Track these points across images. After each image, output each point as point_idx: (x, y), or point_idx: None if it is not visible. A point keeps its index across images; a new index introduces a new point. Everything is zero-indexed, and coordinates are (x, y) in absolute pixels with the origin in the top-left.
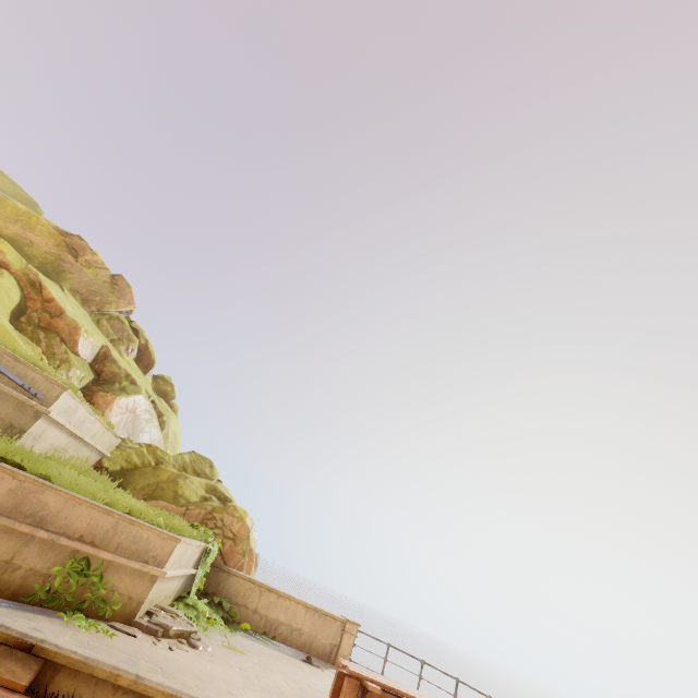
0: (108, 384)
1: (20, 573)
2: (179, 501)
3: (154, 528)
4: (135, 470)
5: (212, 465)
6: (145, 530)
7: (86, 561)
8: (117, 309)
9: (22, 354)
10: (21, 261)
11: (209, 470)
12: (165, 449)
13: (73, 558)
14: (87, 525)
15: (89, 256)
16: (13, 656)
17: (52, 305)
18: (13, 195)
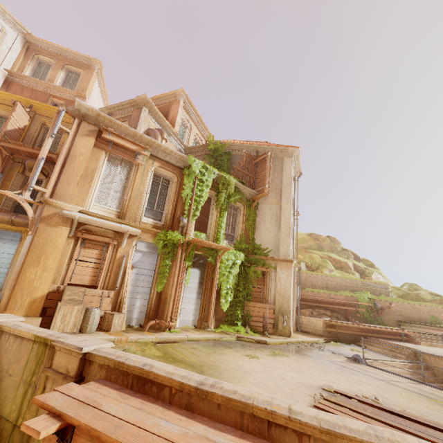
0: (363, 274)
1: (422, 319)
2: (425, 300)
3: (439, 307)
4: (402, 296)
5: (416, 285)
6: (437, 308)
7: (431, 315)
8: (339, 248)
9: (376, 282)
10: (321, 253)
11: (418, 287)
12: (391, 285)
13: (429, 315)
14: (426, 309)
15: (321, 237)
16: (440, 328)
17: (336, 260)
18: None
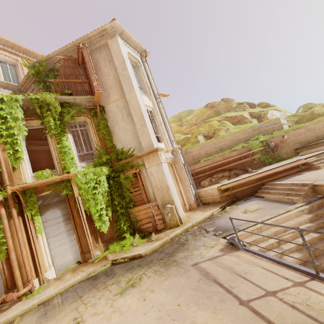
0: (260, 117)
1: (320, 136)
2: (320, 115)
3: None
4: (298, 121)
5: (310, 103)
6: None
7: None
8: (234, 105)
9: (266, 121)
10: (218, 118)
11: (312, 105)
12: (288, 115)
13: None
14: (321, 125)
15: (215, 104)
16: None
17: (232, 117)
18: (188, 113)
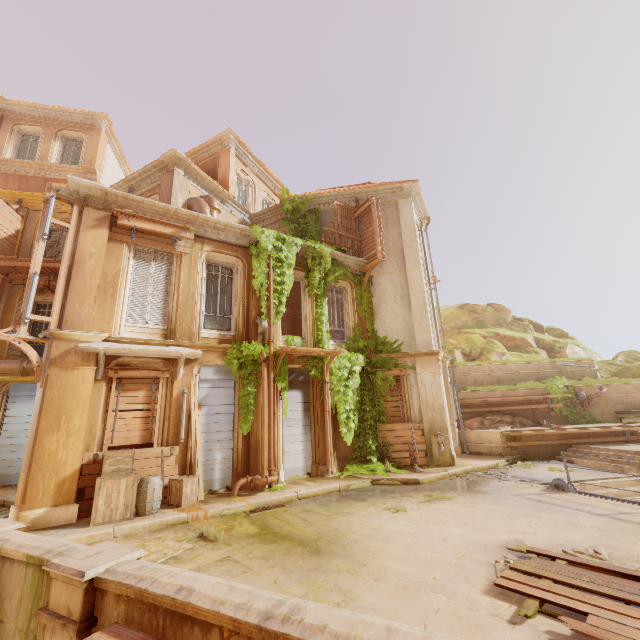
0: (552, 350)
1: None
2: None
3: None
4: (617, 373)
5: (637, 352)
6: None
7: None
8: (509, 318)
9: (572, 359)
10: (483, 331)
11: (639, 355)
12: (598, 359)
13: None
14: None
15: (478, 308)
16: None
17: (507, 337)
18: None
